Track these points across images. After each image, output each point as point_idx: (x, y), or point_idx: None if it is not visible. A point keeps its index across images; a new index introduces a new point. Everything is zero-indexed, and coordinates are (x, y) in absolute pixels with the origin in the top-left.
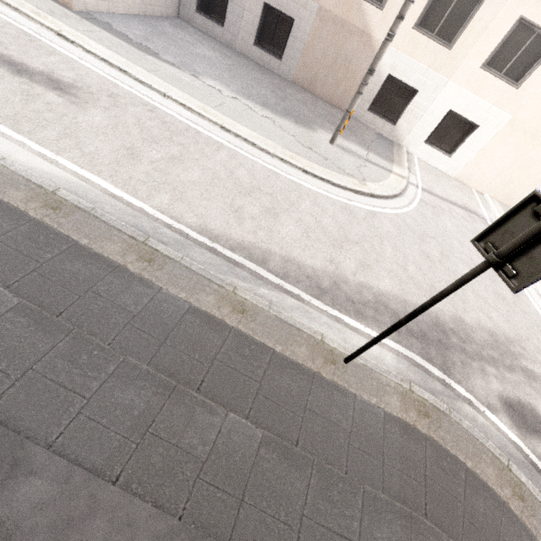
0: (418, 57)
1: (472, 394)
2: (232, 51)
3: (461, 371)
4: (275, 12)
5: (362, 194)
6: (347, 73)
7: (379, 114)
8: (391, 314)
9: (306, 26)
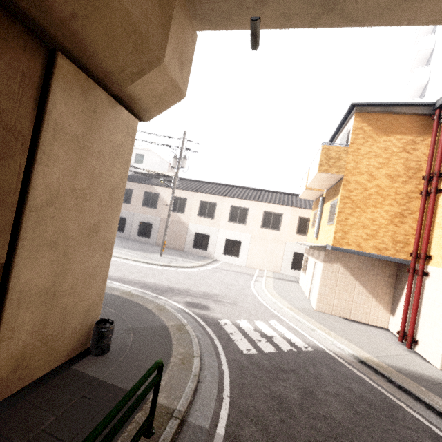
0: (203, 224)
1: (169, 299)
2: (127, 240)
3: (169, 296)
4: (145, 223)
5: (165, 266)
6: (178, 236)
7: (198, 248)
8: (144, 285)
9: (157, 225)
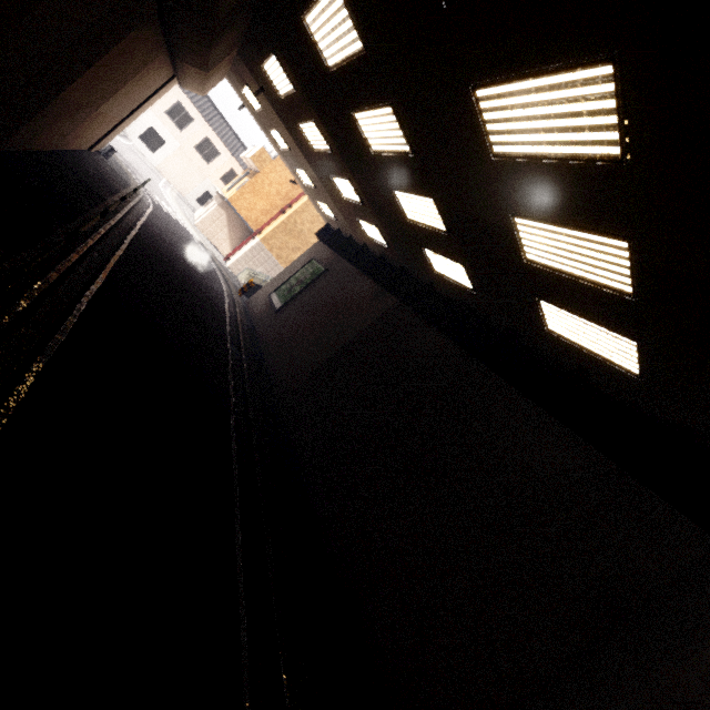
0: None
1: None
2: None
3: None
4: None
5: None
6: None
7: None
8: None
9: None
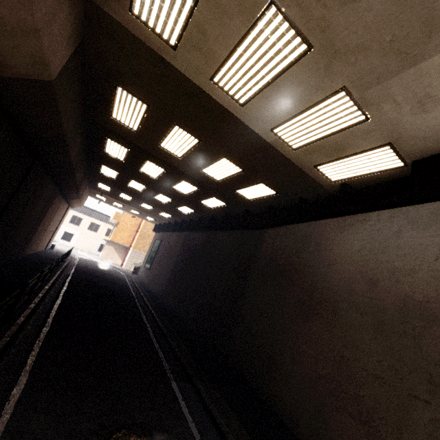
0: None
1: None
2: None
3: None
4: None
5: None
6: None
7: None
8: None
9: None
